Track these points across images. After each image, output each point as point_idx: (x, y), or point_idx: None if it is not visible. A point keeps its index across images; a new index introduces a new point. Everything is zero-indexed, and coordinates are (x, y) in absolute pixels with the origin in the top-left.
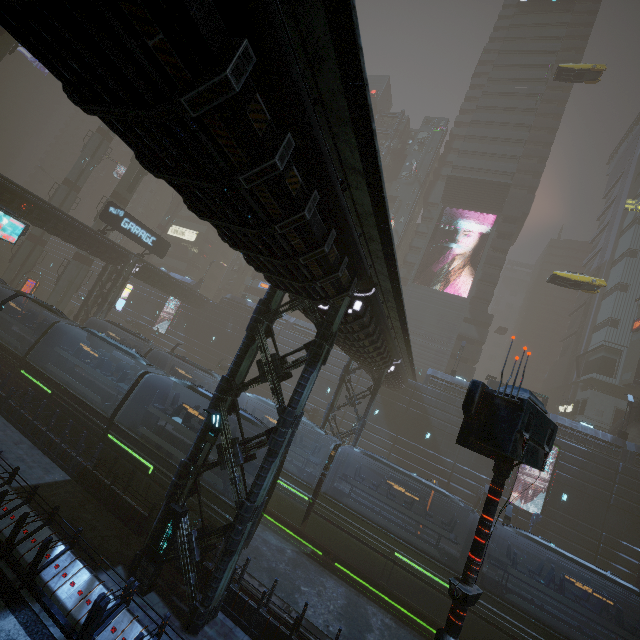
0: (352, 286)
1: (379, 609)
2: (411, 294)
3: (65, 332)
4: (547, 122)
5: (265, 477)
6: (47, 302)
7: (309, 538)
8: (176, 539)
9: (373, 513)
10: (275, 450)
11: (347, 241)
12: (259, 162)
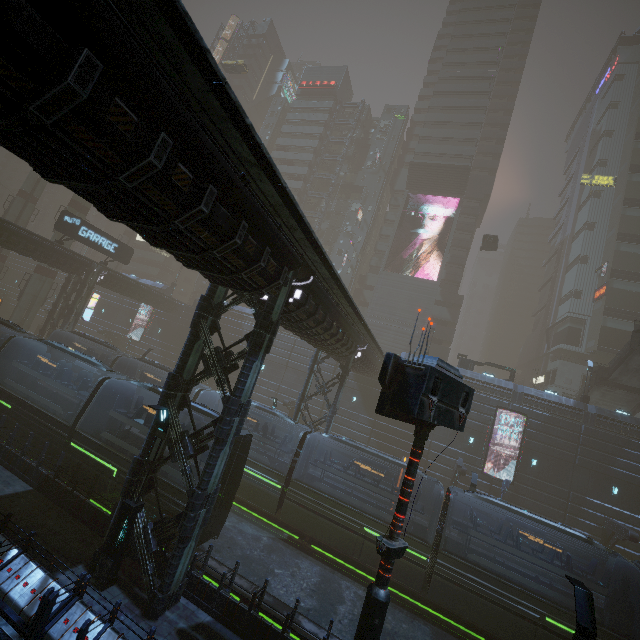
0: (282, 275)
1: (353, 583)
2: (383, 282)
3: (23, 346)
4: (502, 104)
5: (214, 465)
6: (11, 318)
7: (285, 524)
8: (133, 533)
9: (343, 493)
10: (222, 438)
11: (265, 232)
12: (136, 162)
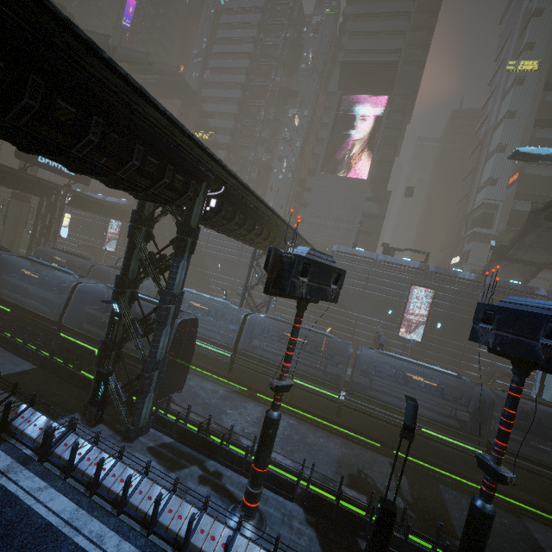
0: (191, 188)
1: (287, 416)
2: (320, 183)
3: (9, 262)
4: None
5: (159, 340)
6: (2, 240)
7: (236, 381)
8: (108, 390)
9: (277, 357)
10: (162, 321)
11: (163, 152)
12: (15, 104)
